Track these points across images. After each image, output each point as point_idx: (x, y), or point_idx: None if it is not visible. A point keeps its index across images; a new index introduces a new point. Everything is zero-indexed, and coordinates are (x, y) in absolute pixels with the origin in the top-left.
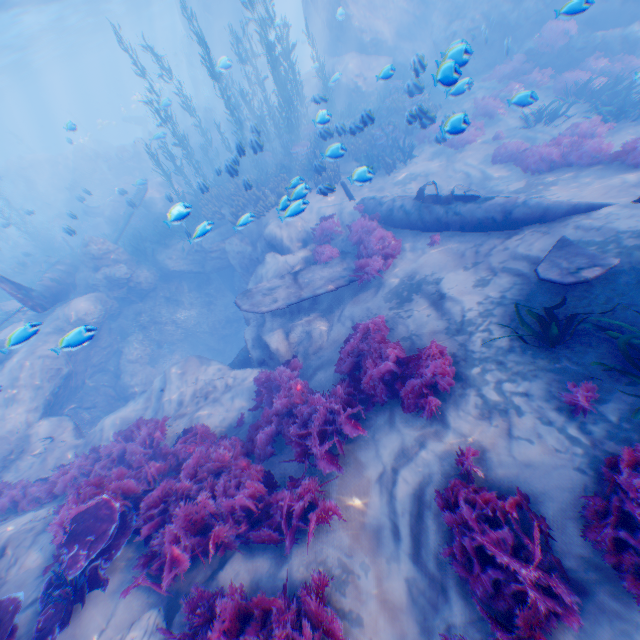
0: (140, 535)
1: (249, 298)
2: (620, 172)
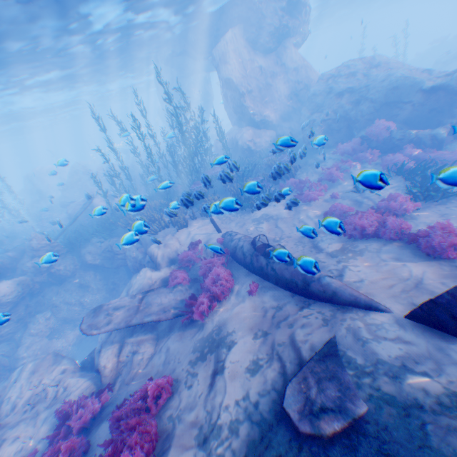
0: None
1: (94, 316)
2: (414, 256)
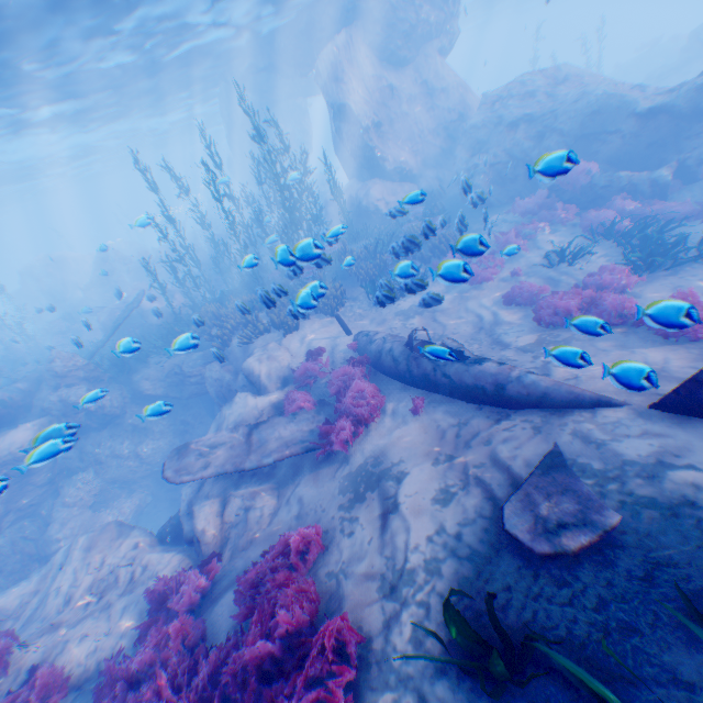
0: None
1: (181, 459)
2: (646, 341)
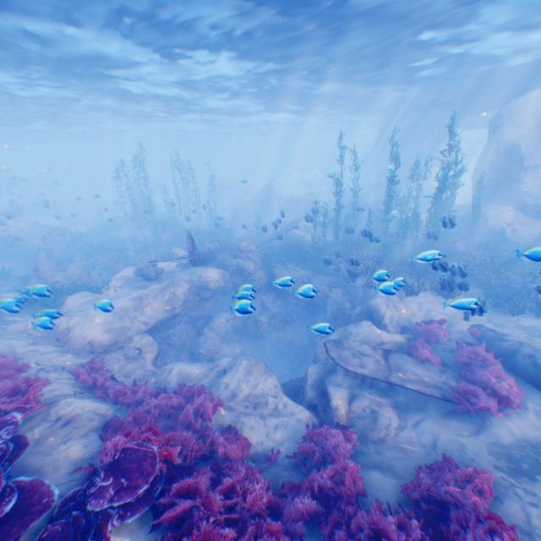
0: (157, 519)
1: (338, 349)
2: None
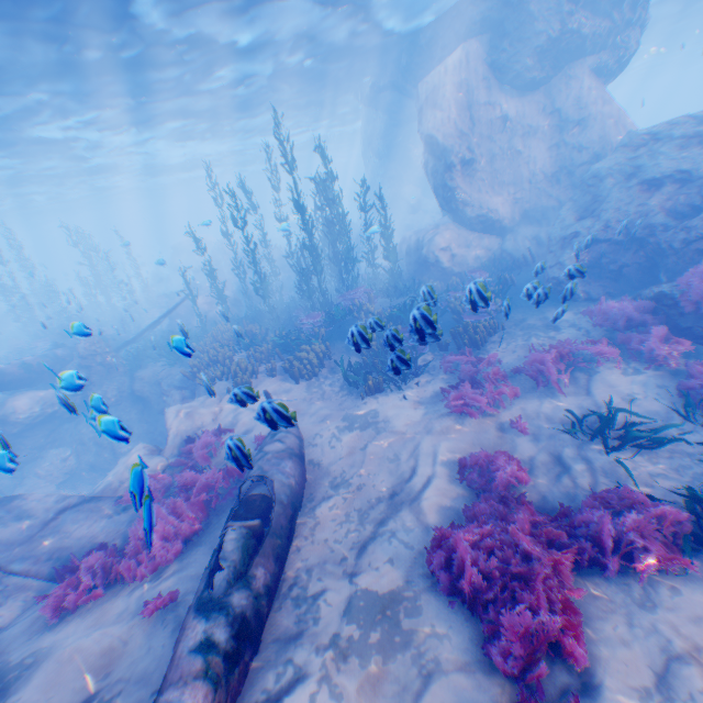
0: None
1: None
2: None
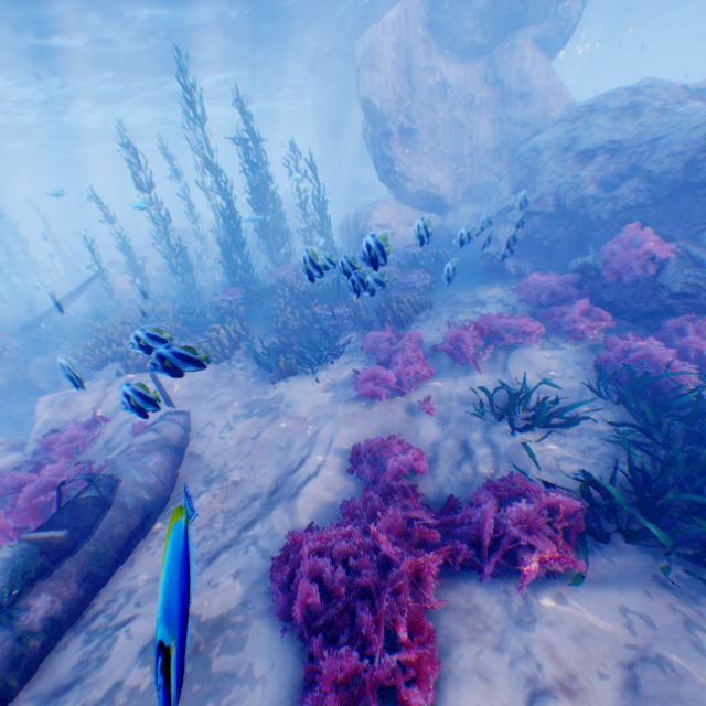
0: None
1: None
2: None
